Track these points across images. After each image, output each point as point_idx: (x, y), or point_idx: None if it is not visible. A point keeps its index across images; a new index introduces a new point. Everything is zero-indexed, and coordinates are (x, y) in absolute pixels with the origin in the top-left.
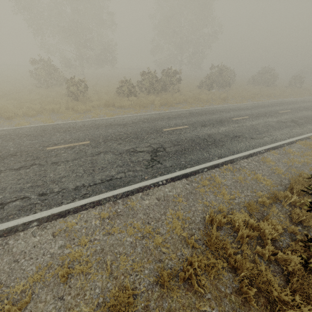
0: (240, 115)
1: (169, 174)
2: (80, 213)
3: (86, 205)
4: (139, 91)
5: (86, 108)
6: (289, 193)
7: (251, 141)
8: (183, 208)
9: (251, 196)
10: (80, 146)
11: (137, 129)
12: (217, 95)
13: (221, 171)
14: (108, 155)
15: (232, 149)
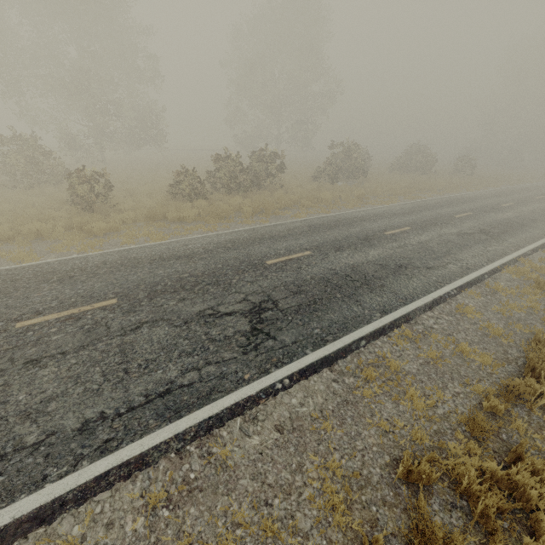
0: (395, 225)
1: (294, 363)
2: (94, 500)
3: (109, 476)
4: (211, 189)
5: (109, 227)
6: (535, 381)
7: (429, 274)
8: (338, 447)
9: (465, 394)
10: (95, 312)
11: (216, 264)
12: (347, 191)
13: (392, 343)
14: (160, 329)
15: (401, 294)
